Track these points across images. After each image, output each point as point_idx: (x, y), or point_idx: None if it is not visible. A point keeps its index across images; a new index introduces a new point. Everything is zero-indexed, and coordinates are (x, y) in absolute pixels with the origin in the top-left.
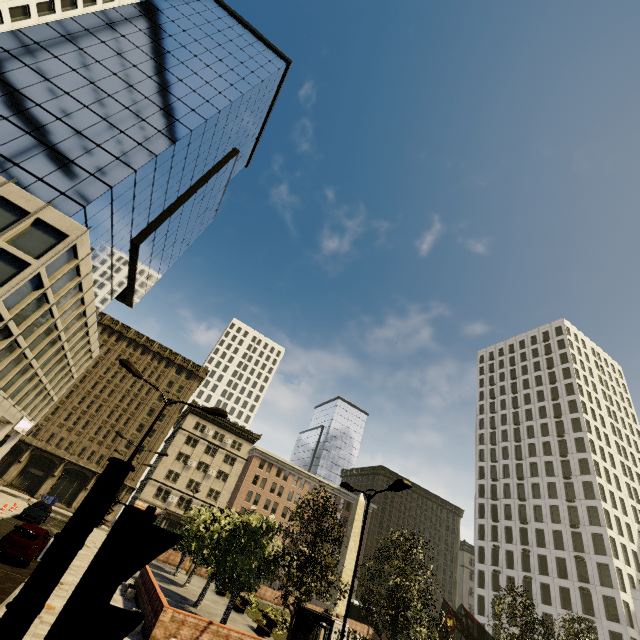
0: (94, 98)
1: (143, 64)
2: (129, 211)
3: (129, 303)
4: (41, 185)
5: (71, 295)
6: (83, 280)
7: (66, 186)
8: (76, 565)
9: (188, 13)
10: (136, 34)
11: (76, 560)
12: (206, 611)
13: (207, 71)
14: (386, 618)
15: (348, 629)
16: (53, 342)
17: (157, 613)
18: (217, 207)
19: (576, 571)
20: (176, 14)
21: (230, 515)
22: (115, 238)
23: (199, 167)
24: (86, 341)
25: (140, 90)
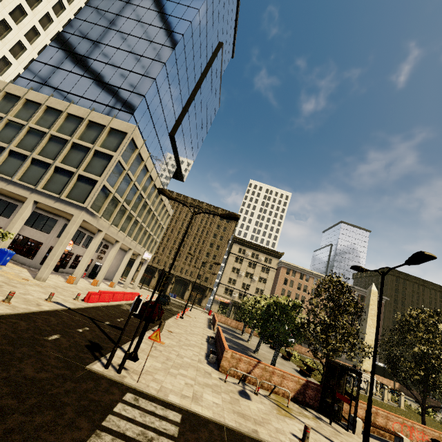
0: (121, 41)
1: (142, 1)
2: (161, 112)
3: (181, 179)
4: (108, 109)
5: (143, 175)
6: (146, 163)
7: (120, 105)
8: (182, 325)
9: None
10: None
11: (182, 322)
12: (262, 356)
13: None
14: (415, 377)
15: (376, 381)
16: (144, 206)
17: (222, 352)
18: (219, 97)
19: None
20: None
21: (266, 299)
22: (159, 134)
23: (197, 66)
24: (162, 205)
25: (145, 21)
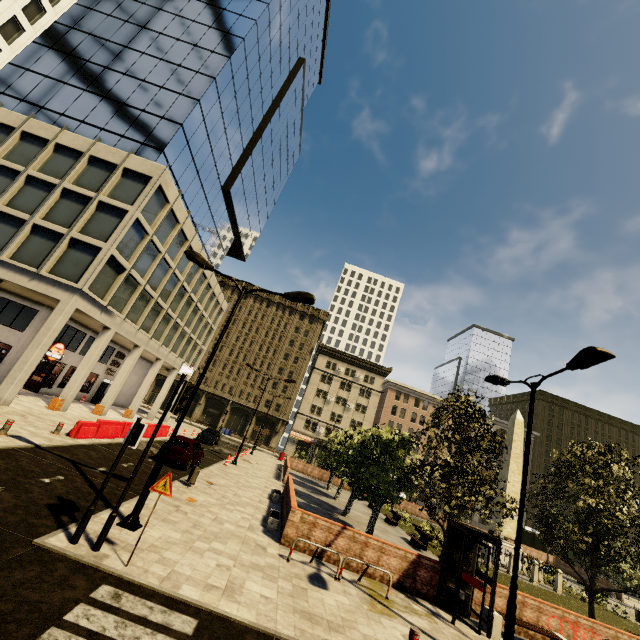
0: (148, 42)
1: None
2: (209, 153)
3: (242, 257)
4: (124, 141)
5: (179, 245)
6: (184, 227)
7: (144, 136)
8: (233, 473)
9: None
10: None
11: (235, 470)
12: (355, 520)
13: None
14: (579, 546)
15: (522, 553)
16: (181, 294)
17: (288, 513)
18: (299, 140)
19: None
20: None
21: (362, 432)
22: (205, 186)
23: (266, 90)
24: (211, 293)
25: (186, 16)
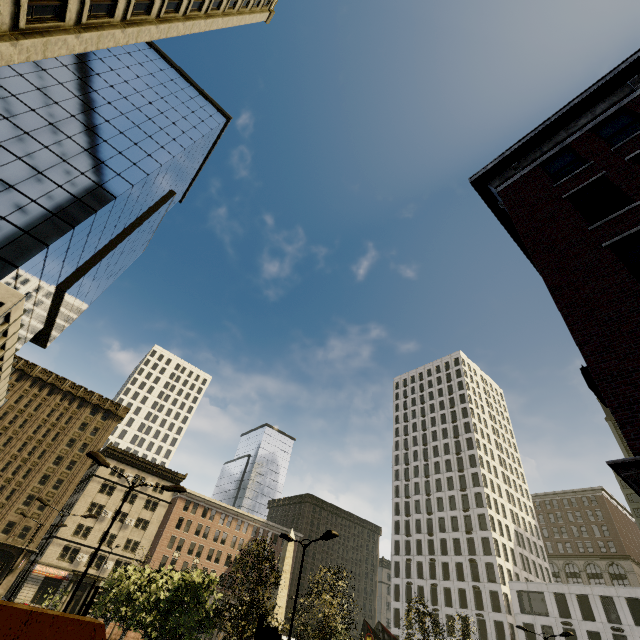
0: (29, 149)
1: (82, 114)
2: (60, 261)
3: (42, 344)
4: None
5: None
6: (8, 339)
7: None
8: None
9: (130, 63)
10: (75, 82)
11: None
12: None
13: (149, 124)
14: None
15: None
16: None
17: None
18: (148, 241)
19: (470, 572)
20: (117, 63)
21: (167, 573)
22: (41, 287)
23: (135, 211)
24: None
25: (79, 142)
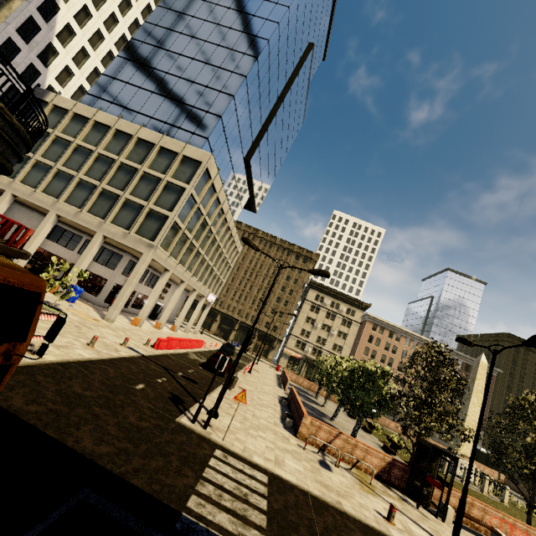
0: (196, 49)
1: None
2: (237, 134)
3: (253, 210)
4: (180, 132)
5: (214, 208)
6: (219, 195)
7: (194, 127)
8: (251, 381)
9: None
10: None
11: (251, 378)
12: (340, 425)
13: None
14: (523, 471)
15: (475, 469)
16: (213, 243)
17: (300, 417)
18: (303, 111)
19: None
20: None
21: (349, 361)
22: (233, 159)
23: (281, 76)
24: (232, 241)
25: (224, 24)
